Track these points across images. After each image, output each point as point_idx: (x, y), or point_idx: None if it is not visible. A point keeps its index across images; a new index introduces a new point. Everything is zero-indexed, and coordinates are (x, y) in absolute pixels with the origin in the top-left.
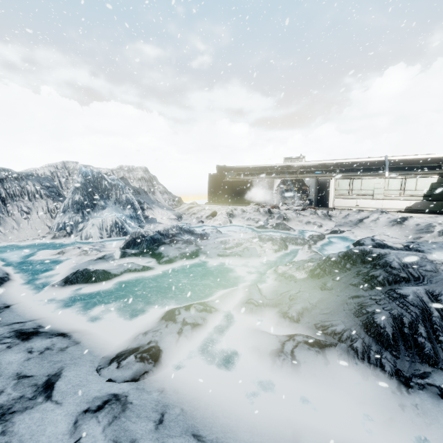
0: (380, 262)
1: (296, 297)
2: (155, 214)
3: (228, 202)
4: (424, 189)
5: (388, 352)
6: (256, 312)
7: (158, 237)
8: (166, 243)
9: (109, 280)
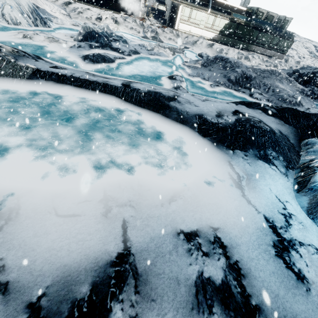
0: (228, 61)
1: (203, 74)
2: (39, 3)
3: (98, 5)
4: (221, 27)
5: (233, 86)
6: (194, 78)
7: (106, 34)
8: (113, 41)
9: (114, 63)
